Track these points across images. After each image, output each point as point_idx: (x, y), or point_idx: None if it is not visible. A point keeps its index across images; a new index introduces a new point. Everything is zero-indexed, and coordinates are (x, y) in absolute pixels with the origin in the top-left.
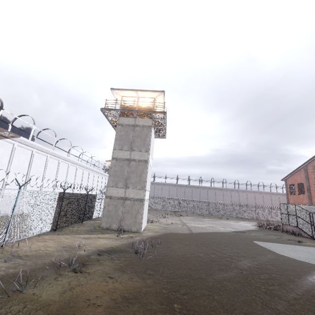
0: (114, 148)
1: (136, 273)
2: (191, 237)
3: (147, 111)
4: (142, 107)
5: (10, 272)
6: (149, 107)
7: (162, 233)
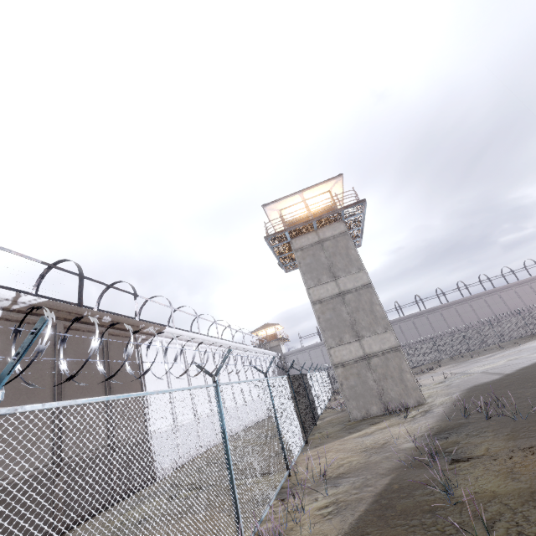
0: (307, 287)
1: None
2: (521, 378)
3: (335, 211)
4: (317, 211)
5: (376, 490)
6: (329, 206)
7: (459, 391)
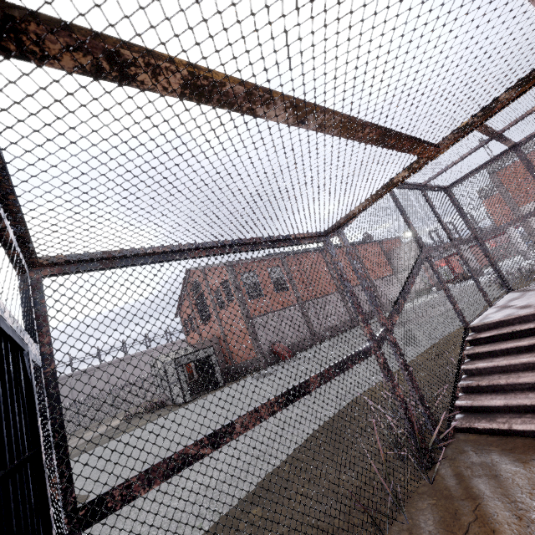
0: None
1: None
2: None
3: None
4: None
5: None
6: None
7: None
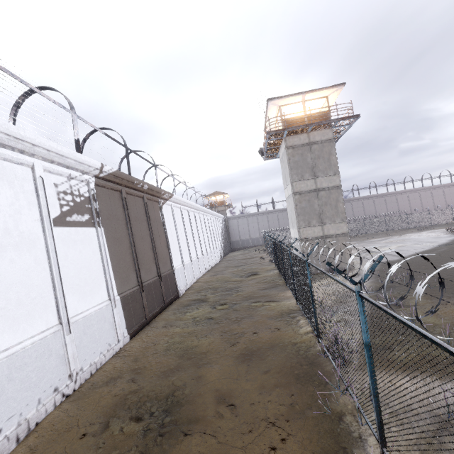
0: (292, 180)
1: (453, 298)
2: (415, 262)
3: (332, 120)
4: (313, 114)
5: None
6: (323, 112)
7: None
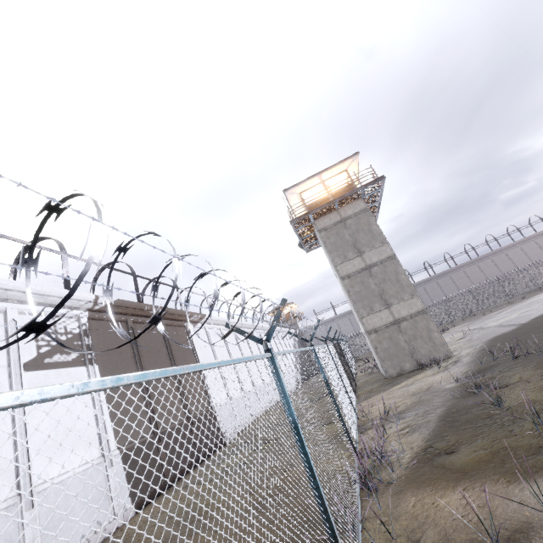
0: (335, 264)
1: None
2: (536, 326)
3: (356, 189)
4: (336, 191)
5: (438, 415)
6: (347, 185)
7: (481, 343)
